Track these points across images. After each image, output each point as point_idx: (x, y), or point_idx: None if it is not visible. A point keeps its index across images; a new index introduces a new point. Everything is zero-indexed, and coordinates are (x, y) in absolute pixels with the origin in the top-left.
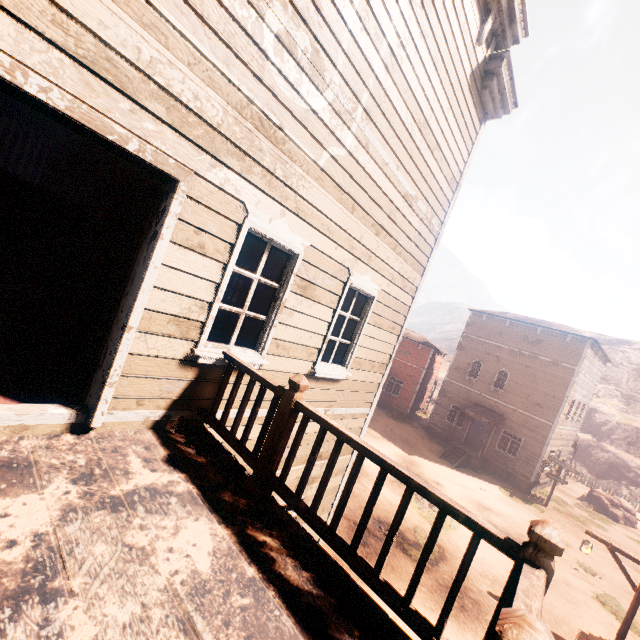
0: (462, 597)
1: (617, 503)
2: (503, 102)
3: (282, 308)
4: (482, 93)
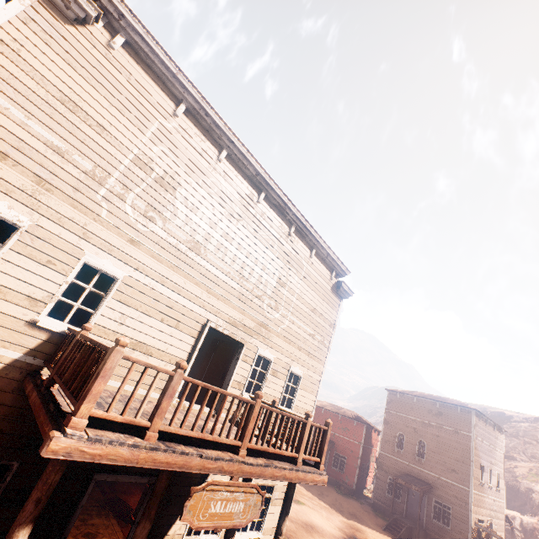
0: None
1: None
2: (347, 293)
3: (267, 380)
4: (337, 292)
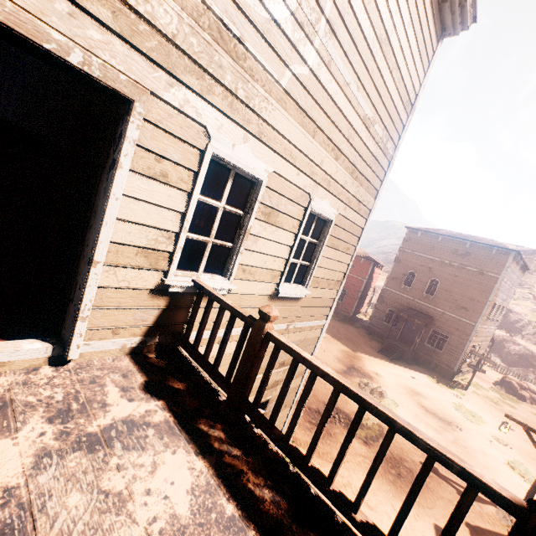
0: (399, 466)
1: (525, 387)
2: (462, 16)
3: (247, 235)
4: (442, 6)
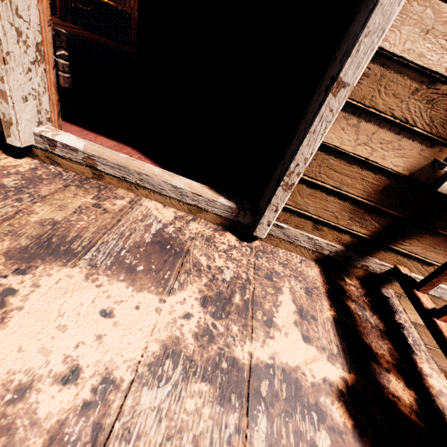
0: None
1: None
2: None
3: None
4: None
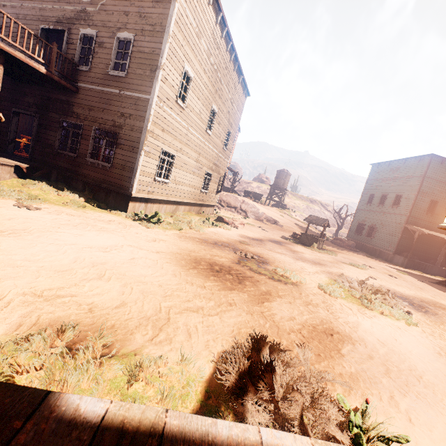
0: (232, 275)
1: None
2: None
3: (93, 52)
4: None
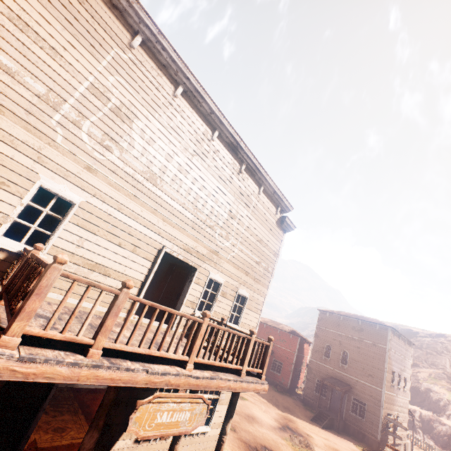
0: None
1: None
2: (290, 227)
3: (217, 300)
4: (281, 226)
